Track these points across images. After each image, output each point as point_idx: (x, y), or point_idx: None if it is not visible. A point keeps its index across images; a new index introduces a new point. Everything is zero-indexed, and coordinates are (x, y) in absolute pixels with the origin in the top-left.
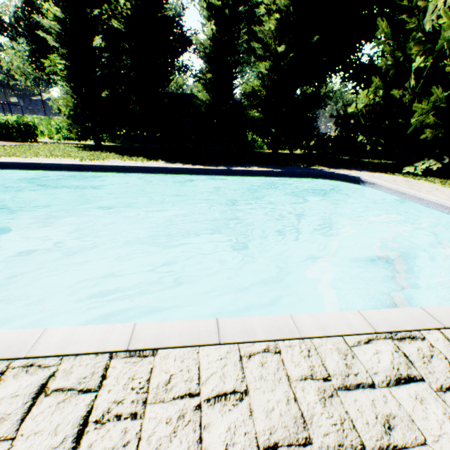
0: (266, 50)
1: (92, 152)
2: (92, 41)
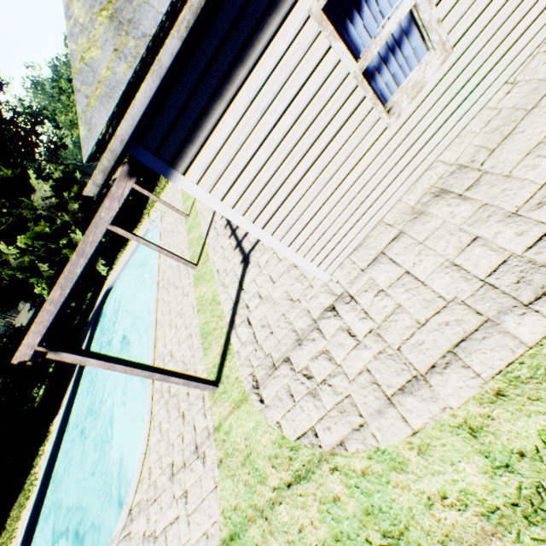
0: None
1: None
2: None
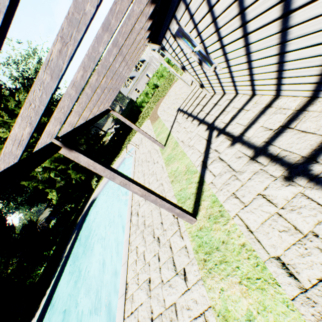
0: None
1: None
2: None
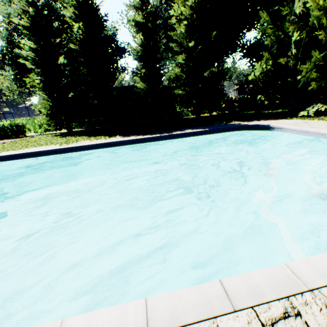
0: (181, 47)
1: (67, 137)
2: (57, 60)
